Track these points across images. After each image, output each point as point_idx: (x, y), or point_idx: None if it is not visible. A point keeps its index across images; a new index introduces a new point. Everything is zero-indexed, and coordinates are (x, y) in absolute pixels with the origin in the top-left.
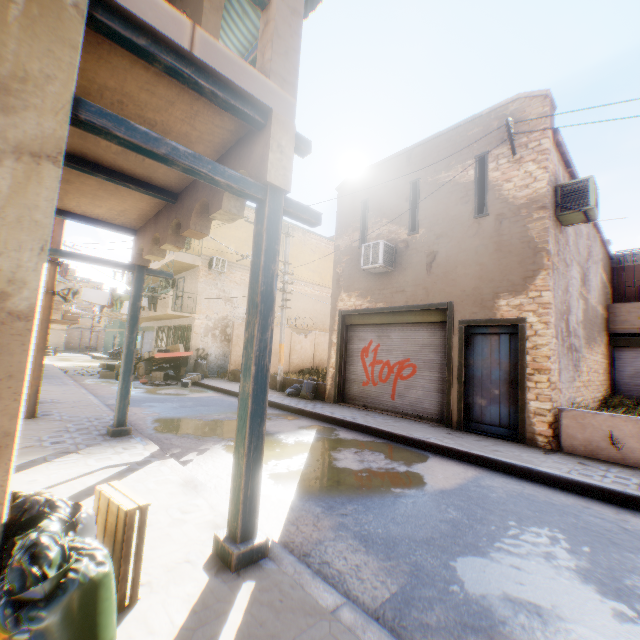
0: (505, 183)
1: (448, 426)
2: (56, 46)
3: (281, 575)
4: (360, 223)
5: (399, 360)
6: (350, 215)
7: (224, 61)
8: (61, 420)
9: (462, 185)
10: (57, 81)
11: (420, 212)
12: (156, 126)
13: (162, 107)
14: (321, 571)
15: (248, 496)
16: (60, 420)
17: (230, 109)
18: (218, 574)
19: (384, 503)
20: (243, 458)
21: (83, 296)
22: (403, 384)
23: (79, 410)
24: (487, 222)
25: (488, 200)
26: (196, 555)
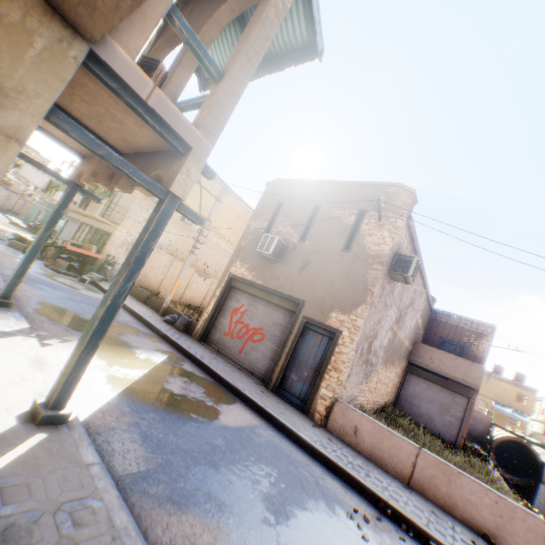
0: (368, 236)
1: (266, 386)
2: (52, 78)
3: (68, 437)
4: (271, 216)
5: (256, 327)
6: (267, 207)
7: (169, 111)
8: None
9: (344, 224)
10: (43, 98)
11: (312, 229)
12: (116, 117)
13: (122, 112)
14: (101, 445)
15: (70, 381)
16: None
17: (164, 137)
18: (25, 423)
19: (178, 420)
20: (77, 356)
21: (23, 172)
22: (251, 345)
23: None
24: (348, 256)
25: (354, 242)
26: (16, 408)
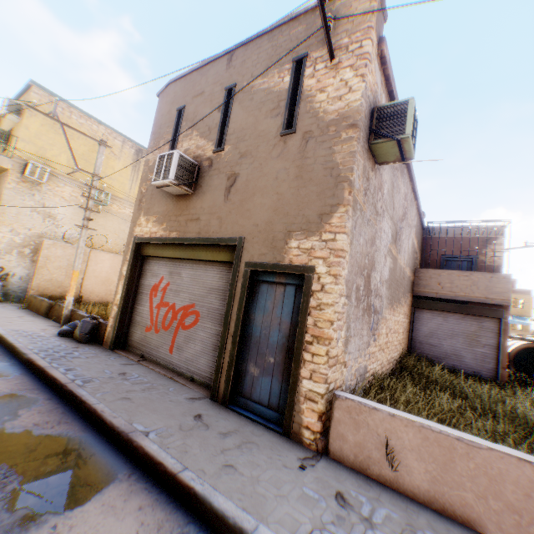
0: (319, 93)
1: (213, 398)
2: None
3: None
4: (172, 135)
5: (185, 304)
6: (165, 125)
7: None
8: None
9: (275, 94)
10: None
11: (230, 125)
12: None
13: None
14: None
15: None
16: None
17: None
18: None
19: None
20: None
21: None
22: (183, 335)
23: None
24: (293, 141)
25: (298, 114)
26: None
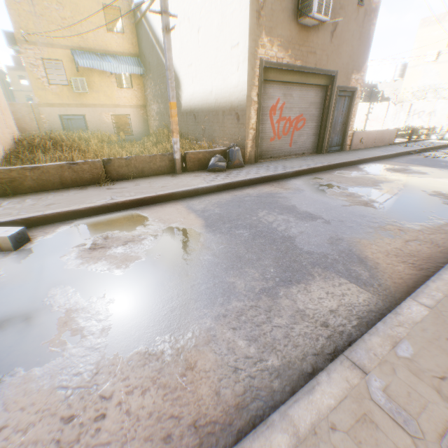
0: None
1: (323, 153)
2: None
3: None
4: None
5: (297, 116)
6: None
7: None
8: None
9: None
10: None
11: None
12: None
13: None
14: None
15: None
16: None
17: None
18: None
19: None
20: None
21: None
22: (297, 134)
23: None
24: (361, 13)
25: None
26: None
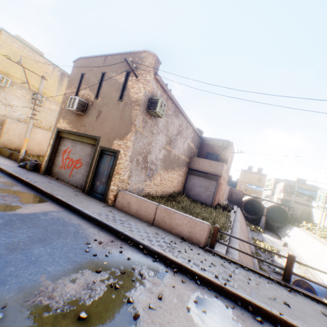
0: (132, 89)
1: (83, 192)
2: None
3: None
4: (78, 85)
5: (77, 159)
6: (75, 79)
7: None
8: None
9: (119, 83)
10: None
11: (101, 89)
12: None
13: None
14: None
15: None
16: None
17: None
18: None
19: None
20: None
21: None
22: (75, 170)
23: None
24: (121, 104)
25: (124, 94)
26: None
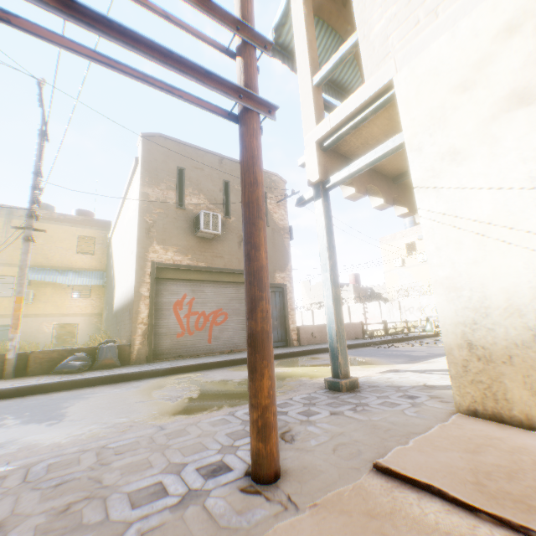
0: (275, 214)
1: None
2: None
3: None
4: (177, 185)
5: (214, 310)
6: (163, 171)
7: None
8: (282, 433)
9: None
10: None
11: (231, 205)
12: None
13: None
14: None
15: None
16: (283, 434)
17: None
18: None
19: (382, 359)
20: None
21: None
22: (218, 329)
23: (141, 455)
24: (269, 230)
25: (268, 218)
26: None
